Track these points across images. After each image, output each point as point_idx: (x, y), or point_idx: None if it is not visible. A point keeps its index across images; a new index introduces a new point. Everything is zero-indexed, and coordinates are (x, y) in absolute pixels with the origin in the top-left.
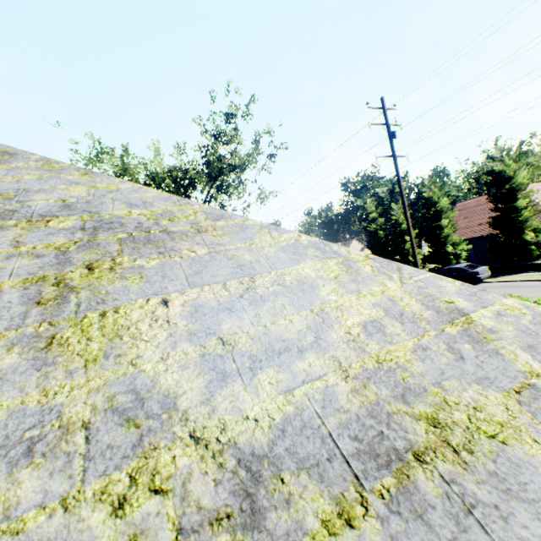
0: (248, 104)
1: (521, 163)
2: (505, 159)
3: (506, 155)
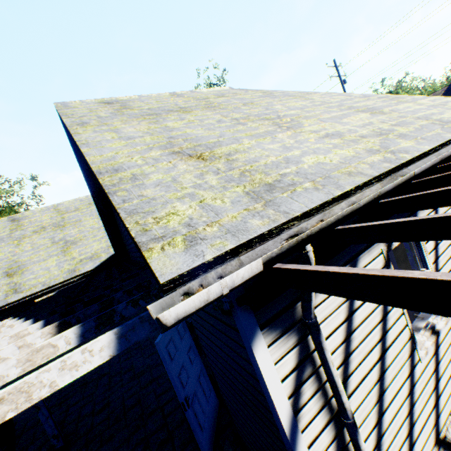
0: (222, 75)
1: (409, 93)
2: (400, 91)
3: (399, 89)
